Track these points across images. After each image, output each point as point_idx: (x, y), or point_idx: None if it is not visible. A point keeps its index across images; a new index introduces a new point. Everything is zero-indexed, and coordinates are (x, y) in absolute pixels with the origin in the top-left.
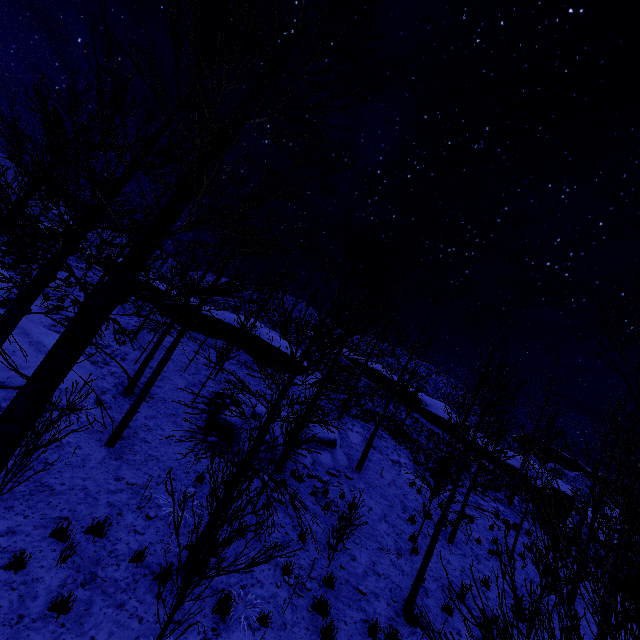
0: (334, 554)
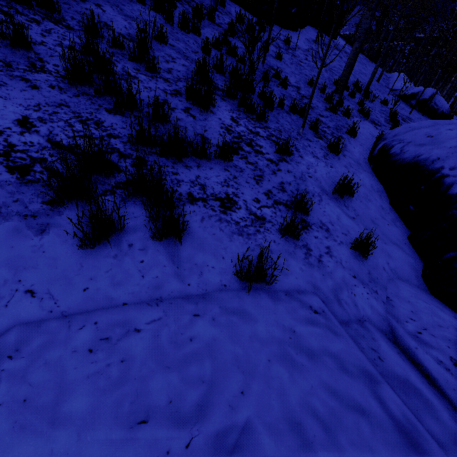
0: None
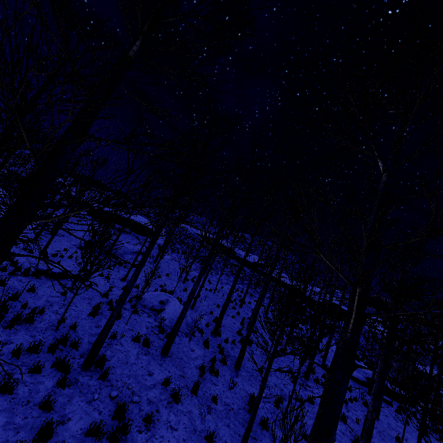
0: (110, 270)
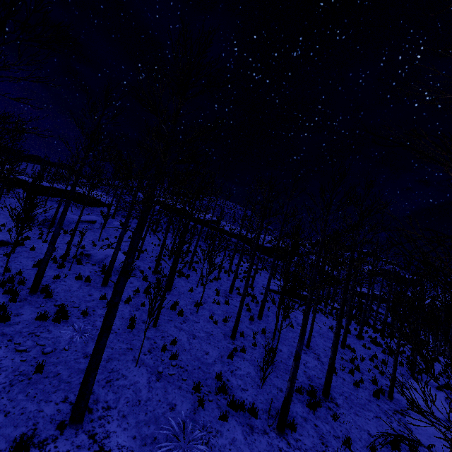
0: None
